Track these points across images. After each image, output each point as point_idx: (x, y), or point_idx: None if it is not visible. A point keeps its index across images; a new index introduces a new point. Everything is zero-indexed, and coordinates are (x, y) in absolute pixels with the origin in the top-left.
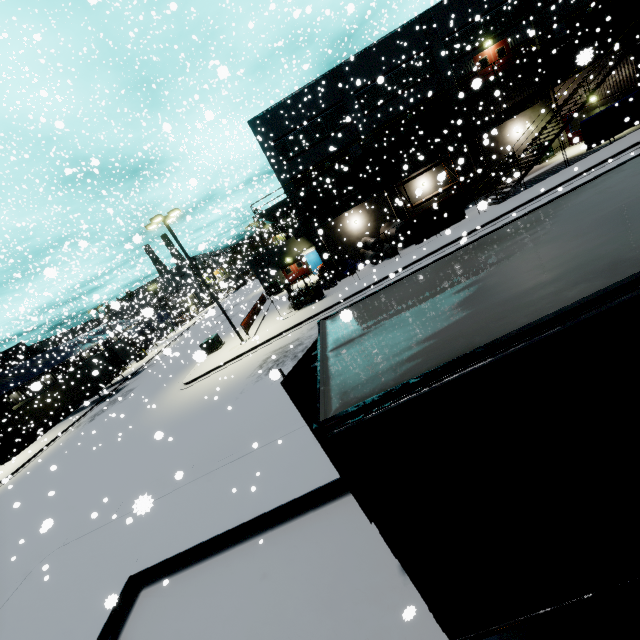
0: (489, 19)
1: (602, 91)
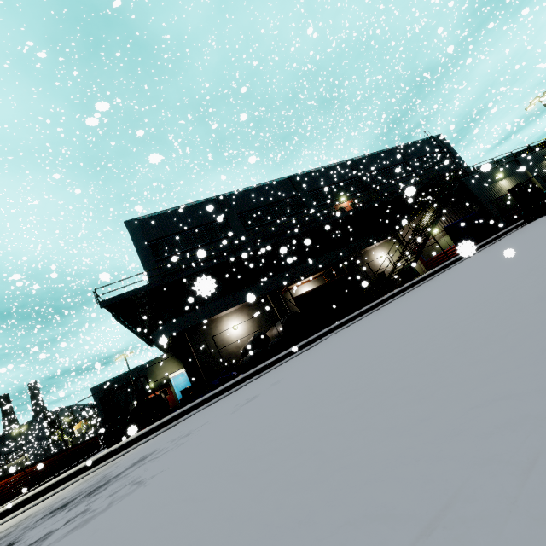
0: (340, 187)
1: (441, 224)
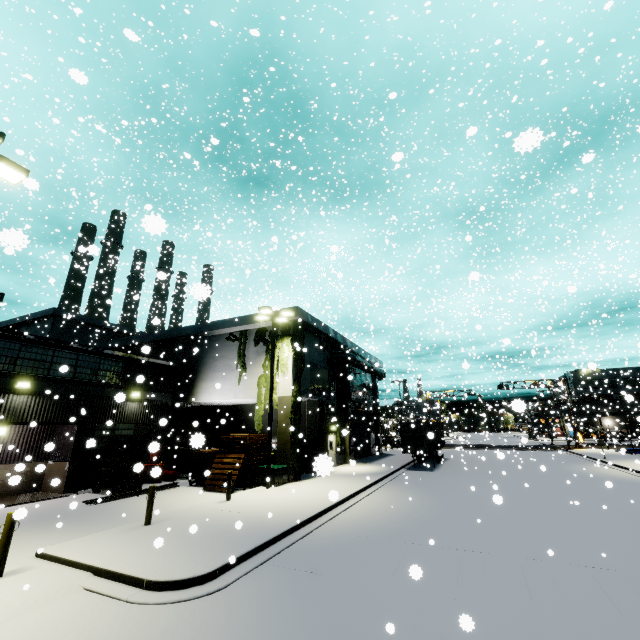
0: None
1: None
